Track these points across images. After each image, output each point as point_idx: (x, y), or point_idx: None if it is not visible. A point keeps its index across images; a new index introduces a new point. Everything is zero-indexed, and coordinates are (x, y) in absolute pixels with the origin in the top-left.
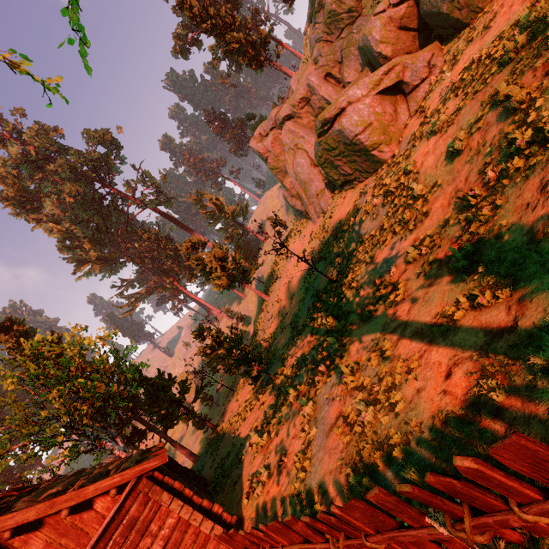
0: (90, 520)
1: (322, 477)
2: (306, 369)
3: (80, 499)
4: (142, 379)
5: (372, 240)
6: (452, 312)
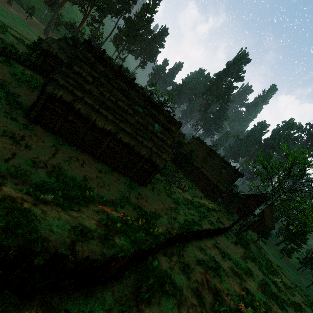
0: (260, 213)
1: (253, 236)
2: (276, 257)
3: (263, 212)
4: (303, 232)
5: (312, 297)
6: (264, 253)
